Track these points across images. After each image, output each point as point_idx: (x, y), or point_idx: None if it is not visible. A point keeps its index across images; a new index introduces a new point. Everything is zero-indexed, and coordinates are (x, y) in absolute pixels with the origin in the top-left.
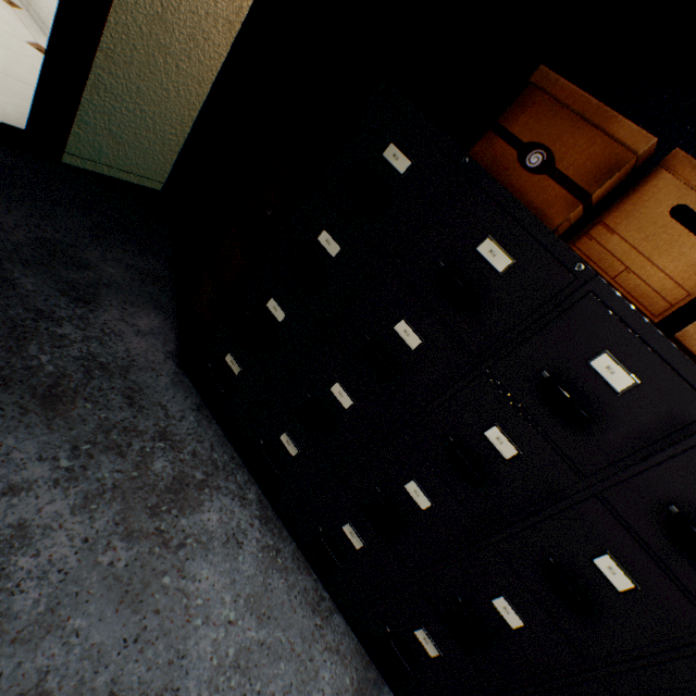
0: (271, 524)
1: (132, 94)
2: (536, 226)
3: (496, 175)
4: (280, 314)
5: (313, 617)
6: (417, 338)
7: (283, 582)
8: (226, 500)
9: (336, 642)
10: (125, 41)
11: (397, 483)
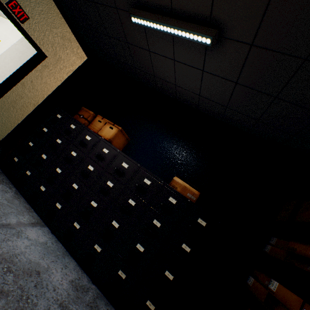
0: (18, 194)
1: (1, 114)
2: (78, 122)
3: (77, 119)
4: (32, 145)
5: (26, 209)
6: (60, 141)
7: (19, 202)
8: (5, 186)
9: (33, 215)
10: (3, 104)
11: (55, 170)
